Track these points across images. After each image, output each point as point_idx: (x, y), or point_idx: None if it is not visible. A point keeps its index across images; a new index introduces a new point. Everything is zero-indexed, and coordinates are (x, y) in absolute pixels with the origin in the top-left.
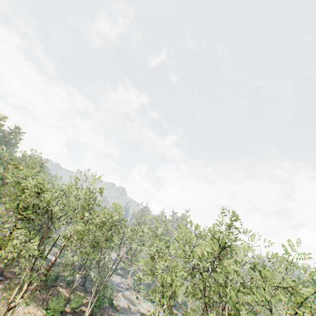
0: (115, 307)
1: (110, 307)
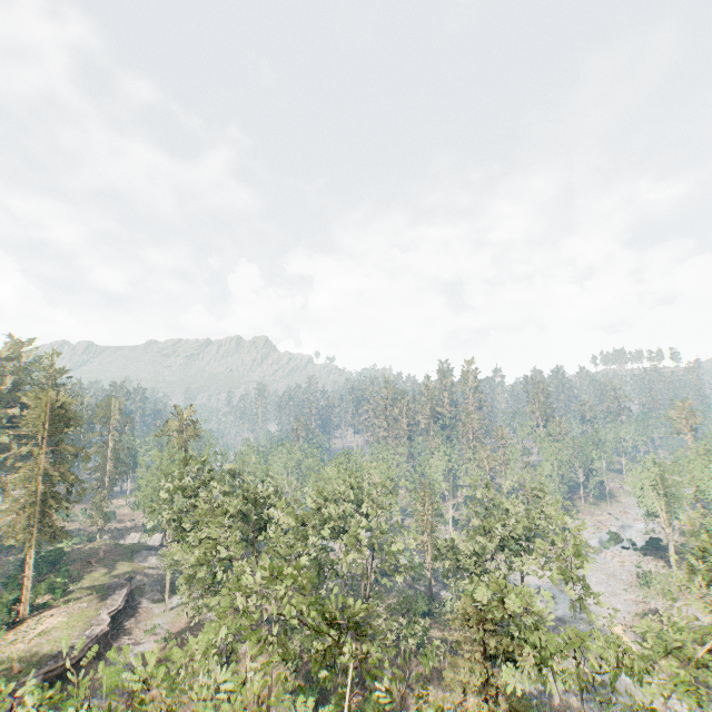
0: None
1: None
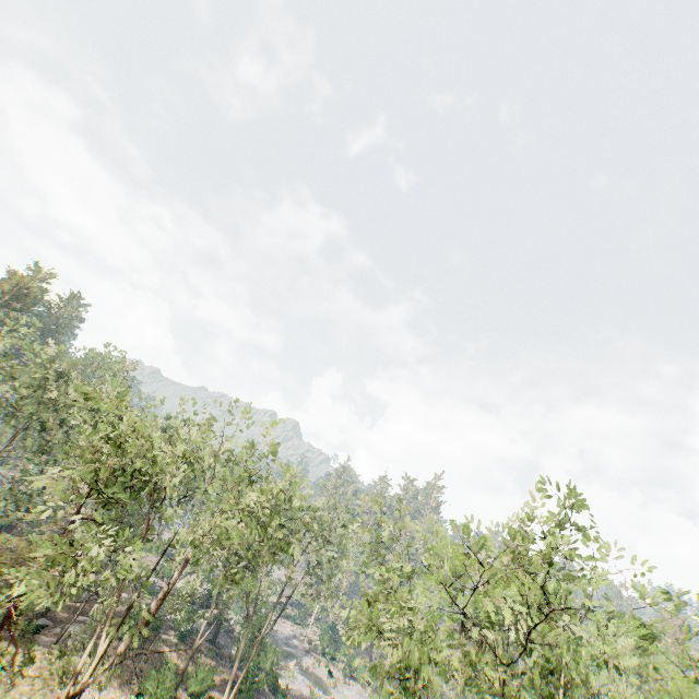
0: (283, 693)
1: (273, 694)
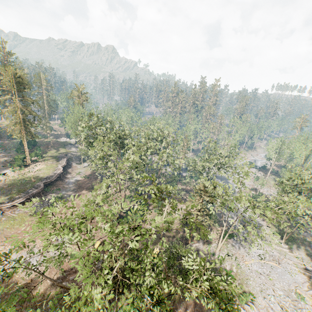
0: None
1: None
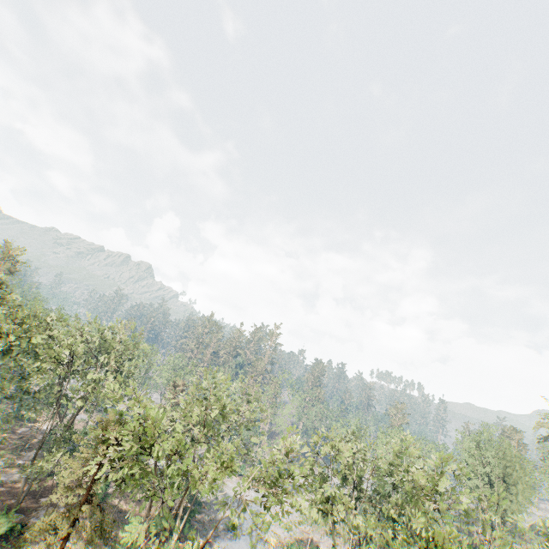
0: (199, 504)
1: (193, 506)
